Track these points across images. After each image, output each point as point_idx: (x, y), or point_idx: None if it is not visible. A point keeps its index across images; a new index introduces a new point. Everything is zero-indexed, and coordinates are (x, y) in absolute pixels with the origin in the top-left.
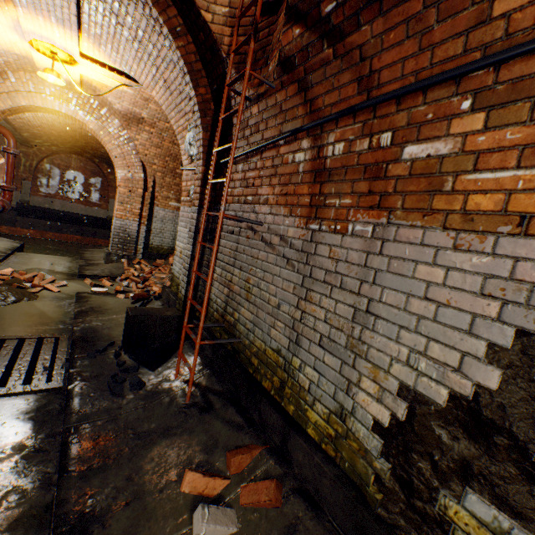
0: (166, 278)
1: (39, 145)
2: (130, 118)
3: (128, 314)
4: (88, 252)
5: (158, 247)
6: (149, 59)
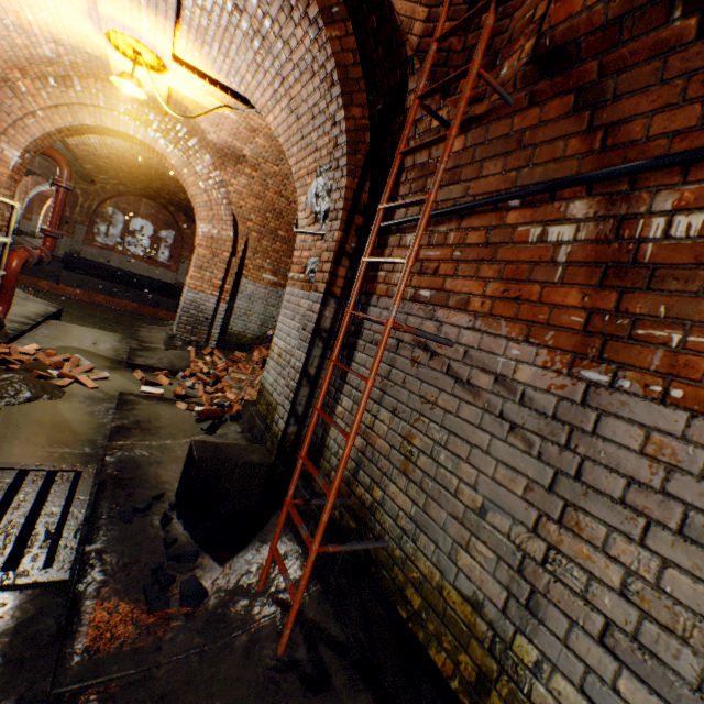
0: (247, 382)
1: (104, 181)
2: (227, 154)
3: (191, 453)
4: (144, 328)
5: (239, 334)
6: (272, 65)
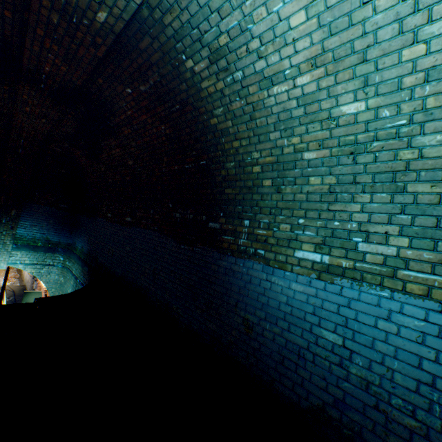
0: None
1: None
2: None
3: None
4: None
5: None
6: None
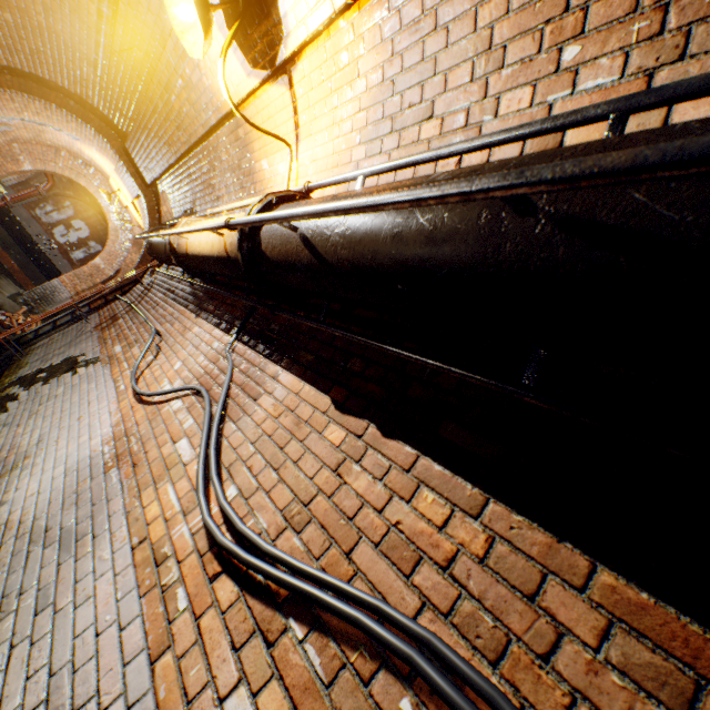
0: None
1: (81, 189)
2: (140, 243)
3: None
4: (7, 280)
5: None
6: None
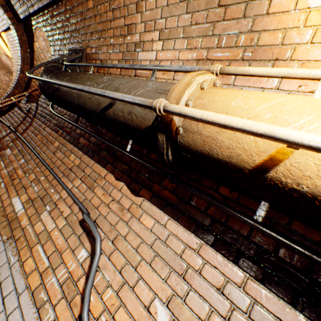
0: None
1: None
2: (6, 67)
3: None
4: None
5: None
6: None
